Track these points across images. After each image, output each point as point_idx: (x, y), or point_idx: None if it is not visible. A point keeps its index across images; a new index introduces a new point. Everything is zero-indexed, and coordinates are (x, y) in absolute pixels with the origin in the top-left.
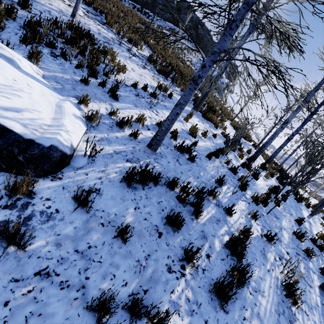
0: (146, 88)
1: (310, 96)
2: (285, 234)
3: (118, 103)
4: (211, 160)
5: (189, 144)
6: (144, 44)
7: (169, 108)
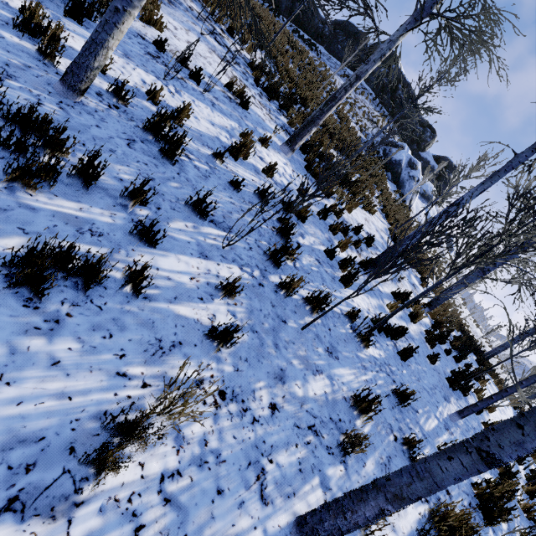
0: (185, 60)
1: (518, 158)
2: (320, 383)
3: (83, 28)
4: (241, 197)
5: (206, 153)
6: (254, 44)
7: (222, 111)
